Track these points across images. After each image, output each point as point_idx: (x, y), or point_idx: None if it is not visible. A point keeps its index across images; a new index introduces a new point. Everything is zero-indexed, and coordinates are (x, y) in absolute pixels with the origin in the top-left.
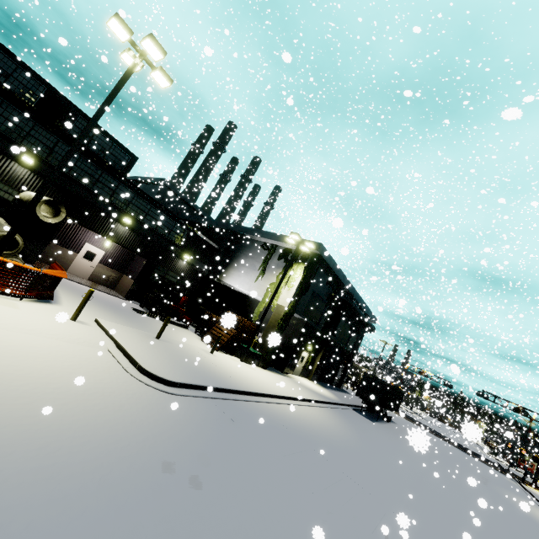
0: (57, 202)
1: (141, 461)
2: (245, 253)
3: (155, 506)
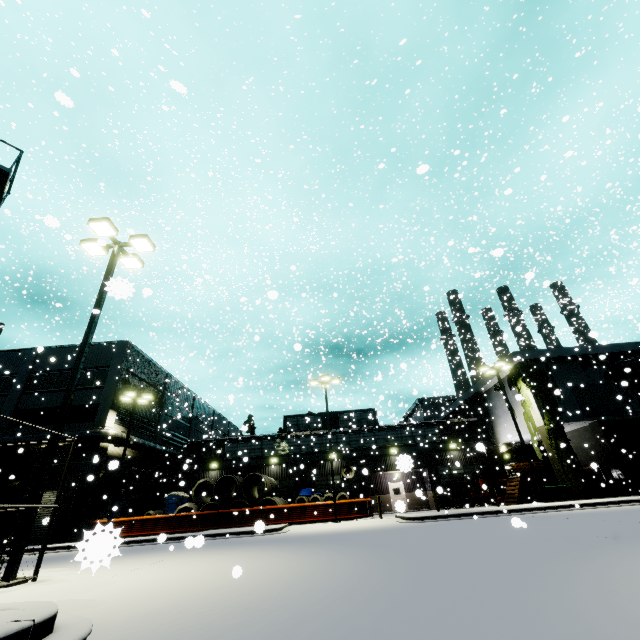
0: (347, 465)
1: (385, 529)
2: (492, 406)
3: (382, 531)
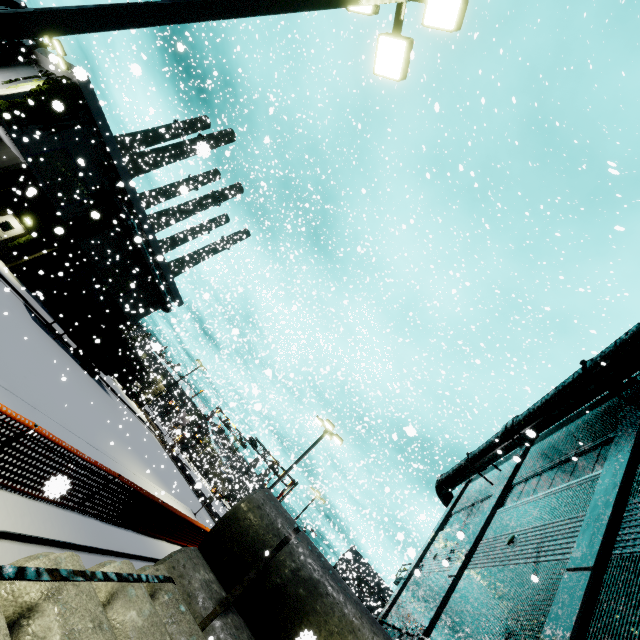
0: None
1: None
2: (16, 69)
3: None
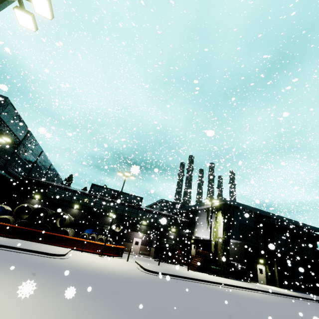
0: (119, 224)
1: (134, 278)
2: (199, 217)
3: (133, 282)
